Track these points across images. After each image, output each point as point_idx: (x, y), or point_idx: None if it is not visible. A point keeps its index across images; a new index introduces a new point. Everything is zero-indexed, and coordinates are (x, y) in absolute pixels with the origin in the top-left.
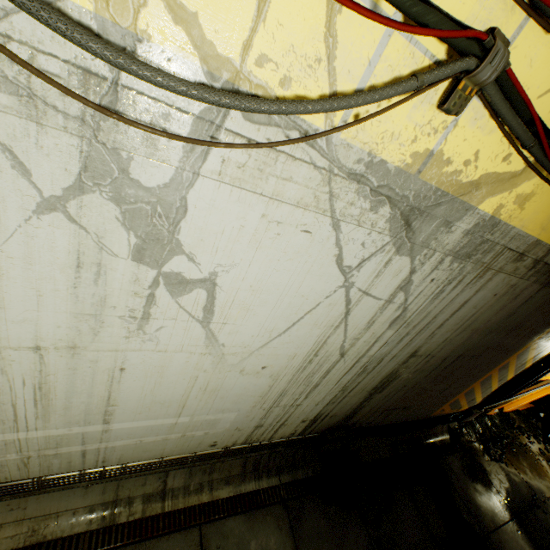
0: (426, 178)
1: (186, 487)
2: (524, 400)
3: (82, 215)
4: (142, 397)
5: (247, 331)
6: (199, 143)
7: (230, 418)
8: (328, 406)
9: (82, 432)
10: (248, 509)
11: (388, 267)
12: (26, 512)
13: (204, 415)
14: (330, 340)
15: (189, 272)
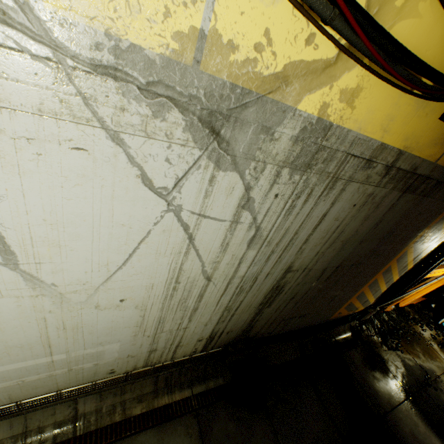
0: (212, 70)
1: (99, 410)
2: (416, 296)
3: None
4: None
5: (76, 268)
6: None
7: (115, 349)
8: (220, 325)
9: None
10: (160, 422)
11: (216, 185)
12: None
13: (82, 350)
14: (186, 267)
15: None
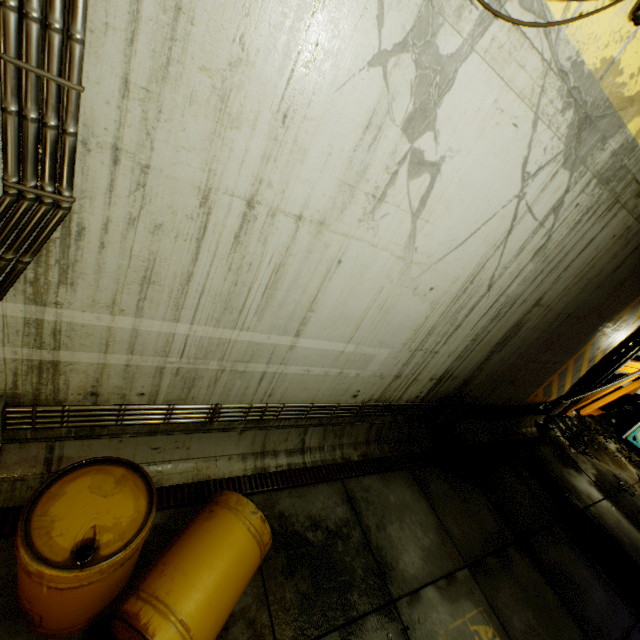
0: (603, 86)
1: (321, 448)
2: (599, 403)
3: (392, 73)
4: (335, 306)
5: (438, 236)
6: (496, 14)
7: (382, 358)
8: (456, 362)
9: (274, 344)
10: (379, 471)
11: (553, 181)
12: (189, 452)
13: (366, 347)
14: (487, 265)
15: (428, 153)
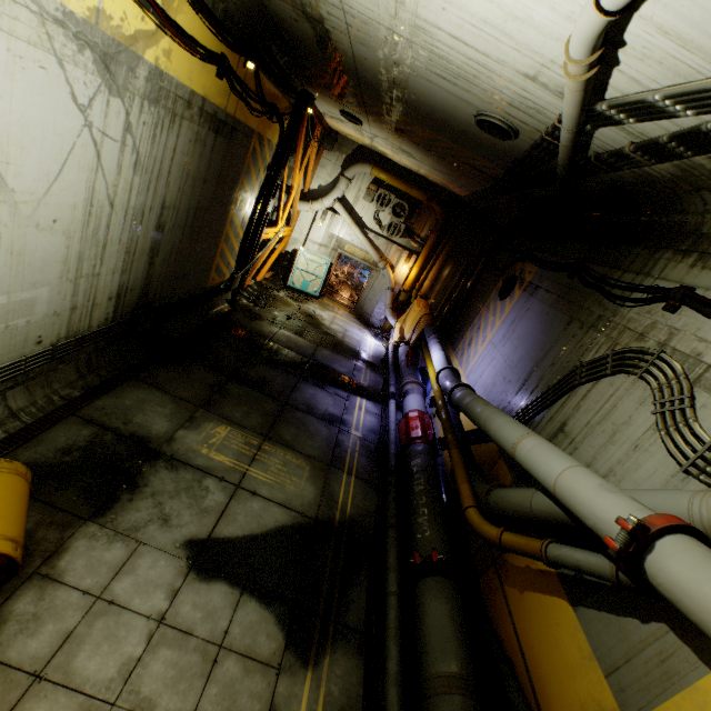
0: (104, 29)
1: (35, 404)
2: (267, 267)
3: None
4: None
5: (30, 174)
6: None
7: (46, 298)
8: (124, 277)
9: None
10: (107, 392)
11: (111, 109)
12: None
13: (20, 293)
14: (97, 188)
15: None
